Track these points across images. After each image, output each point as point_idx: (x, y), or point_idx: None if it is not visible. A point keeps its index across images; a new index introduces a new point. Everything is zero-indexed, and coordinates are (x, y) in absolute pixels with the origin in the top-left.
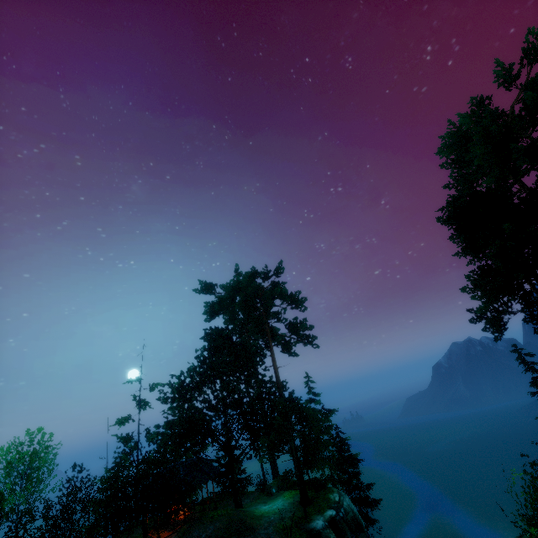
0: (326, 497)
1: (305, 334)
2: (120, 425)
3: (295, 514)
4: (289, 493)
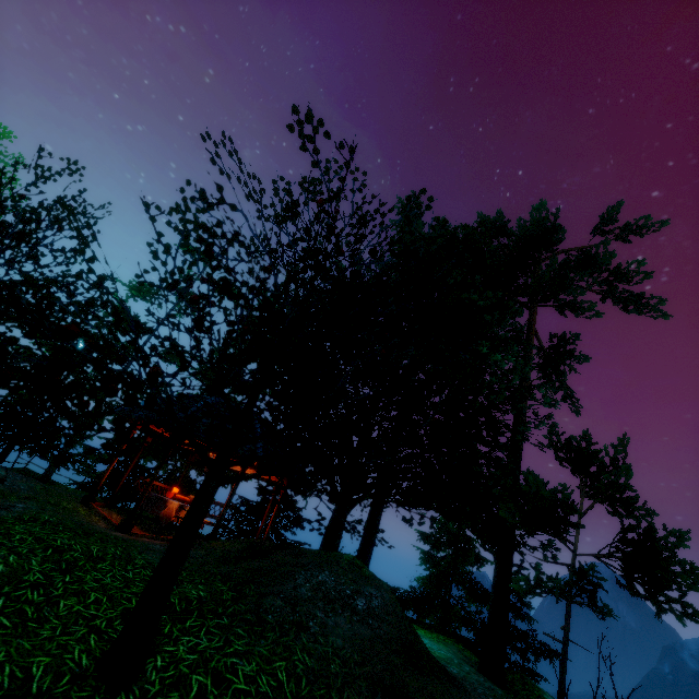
0: (540, 694)
1: (561, 377)
2: (135, 291)
3: (509, 696)
4: (421, 629)
